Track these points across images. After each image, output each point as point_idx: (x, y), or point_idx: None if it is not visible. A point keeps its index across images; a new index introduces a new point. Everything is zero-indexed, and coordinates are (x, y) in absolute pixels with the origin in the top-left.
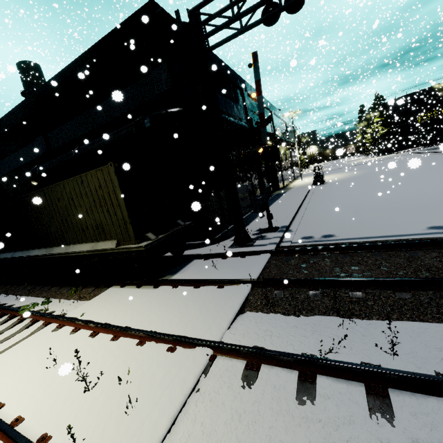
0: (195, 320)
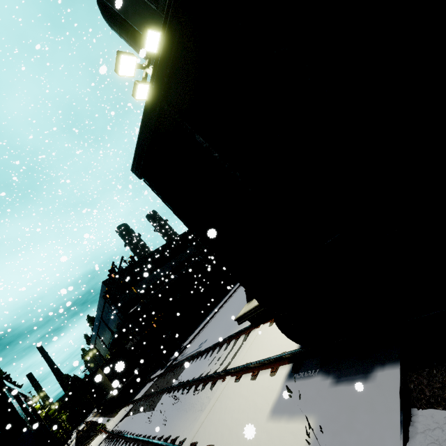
0: (116, 422)
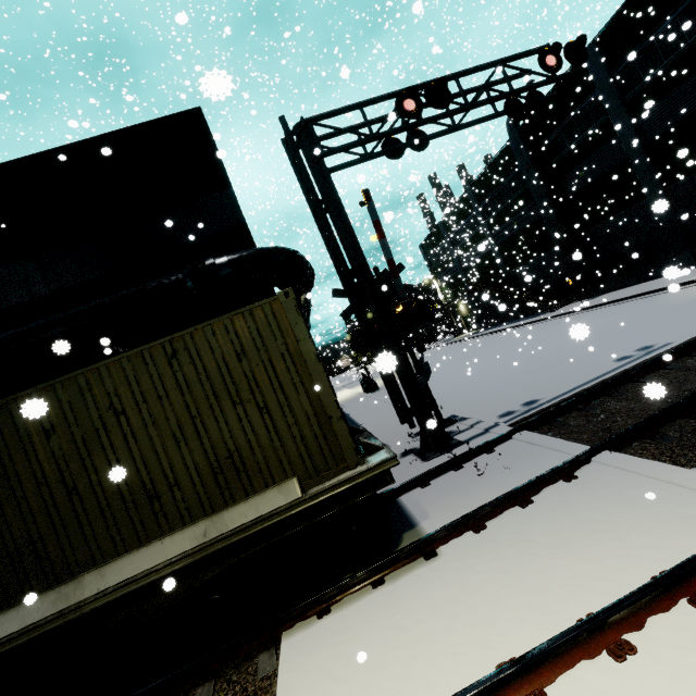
0: (670, 514)
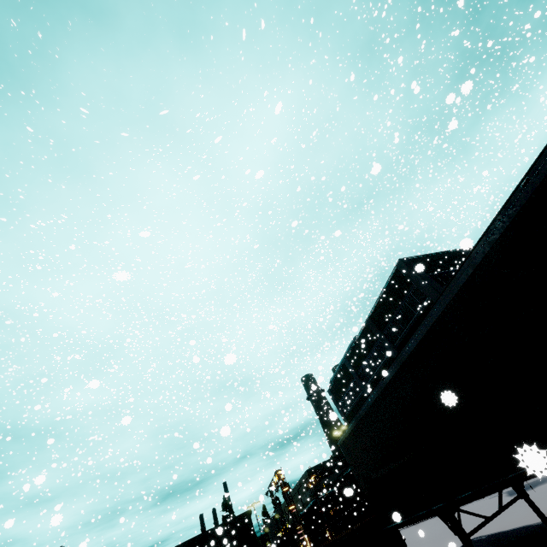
0: None
